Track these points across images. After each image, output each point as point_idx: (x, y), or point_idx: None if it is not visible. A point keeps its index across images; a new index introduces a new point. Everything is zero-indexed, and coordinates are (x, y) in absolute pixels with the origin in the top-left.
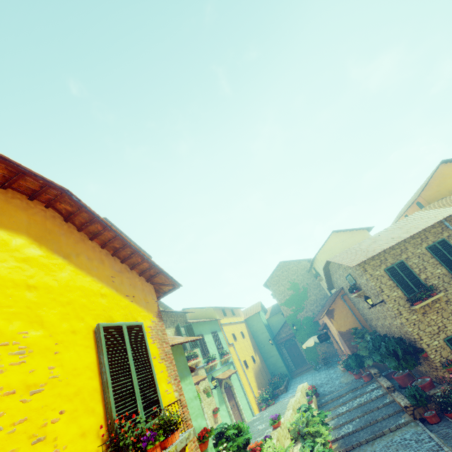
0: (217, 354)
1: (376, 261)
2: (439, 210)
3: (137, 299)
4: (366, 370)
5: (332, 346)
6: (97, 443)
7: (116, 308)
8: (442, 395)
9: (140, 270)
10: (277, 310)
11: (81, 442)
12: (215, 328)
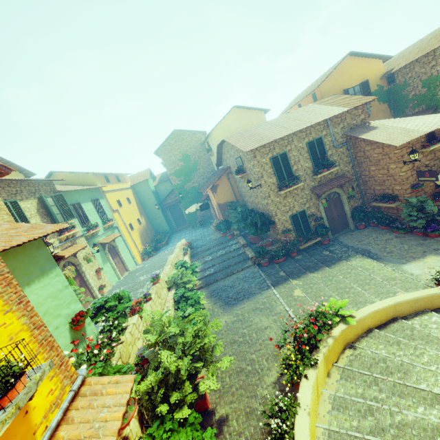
0: (99, 221)
1: (266, 149)
2: (328, 108)
3: None
4: (231, 231)
5: (209, 211)
6: None
7: None
8: (275, 250)
9: None
10: (166, 178)
11: None
12: (96, 196)
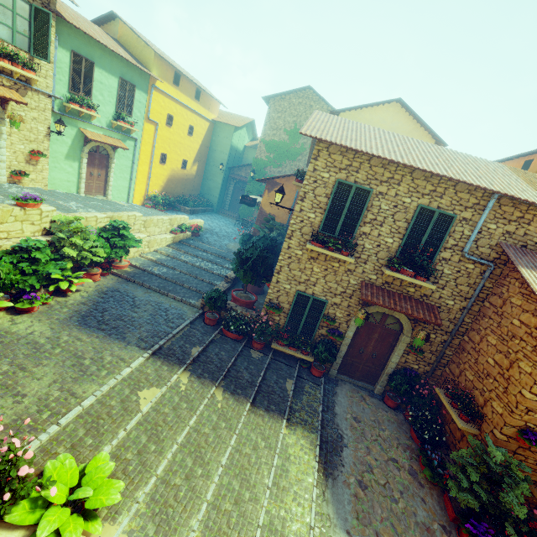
0: (109, 110)
1: (343, 160)
2: (520, 184)
3: None
4: None
5: None
6: None
7: None
8: (240, 316)
9: None
10: None
11: None
12: (136, 81)
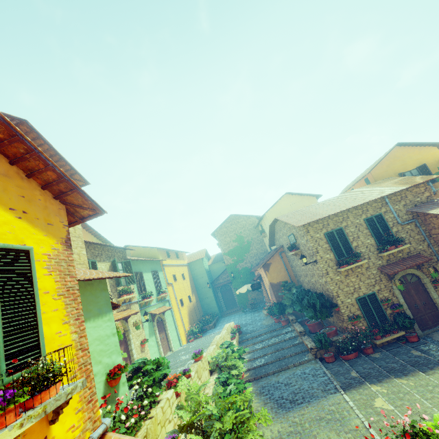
0: (154, 292)
1: (319, 225)
2: (384, 188)
3: (31, 216)
4: (285, 316)
5: (261, 294)
6: None
7: None
8: (342, 342)
9: (44, 181)
10: (220, 258)
11: None
12: (156, 268)
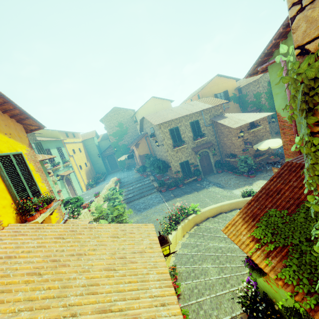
0: (60, 161)
1: (166, 124)
2: (203, 104)
3: (13, 135)
4: (146, 172)
5: (134, 160)
6: (12, 209)
7: (1, 143)
8: (170, 183)
9: (11, 114)
10: (106, 137)
11: (4, 210)
12: (60, 145)
